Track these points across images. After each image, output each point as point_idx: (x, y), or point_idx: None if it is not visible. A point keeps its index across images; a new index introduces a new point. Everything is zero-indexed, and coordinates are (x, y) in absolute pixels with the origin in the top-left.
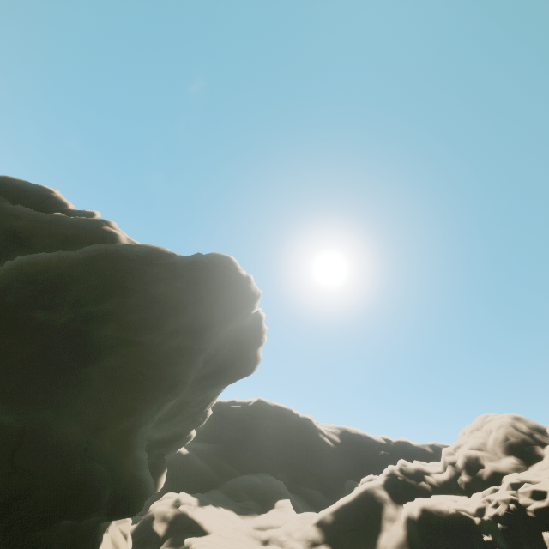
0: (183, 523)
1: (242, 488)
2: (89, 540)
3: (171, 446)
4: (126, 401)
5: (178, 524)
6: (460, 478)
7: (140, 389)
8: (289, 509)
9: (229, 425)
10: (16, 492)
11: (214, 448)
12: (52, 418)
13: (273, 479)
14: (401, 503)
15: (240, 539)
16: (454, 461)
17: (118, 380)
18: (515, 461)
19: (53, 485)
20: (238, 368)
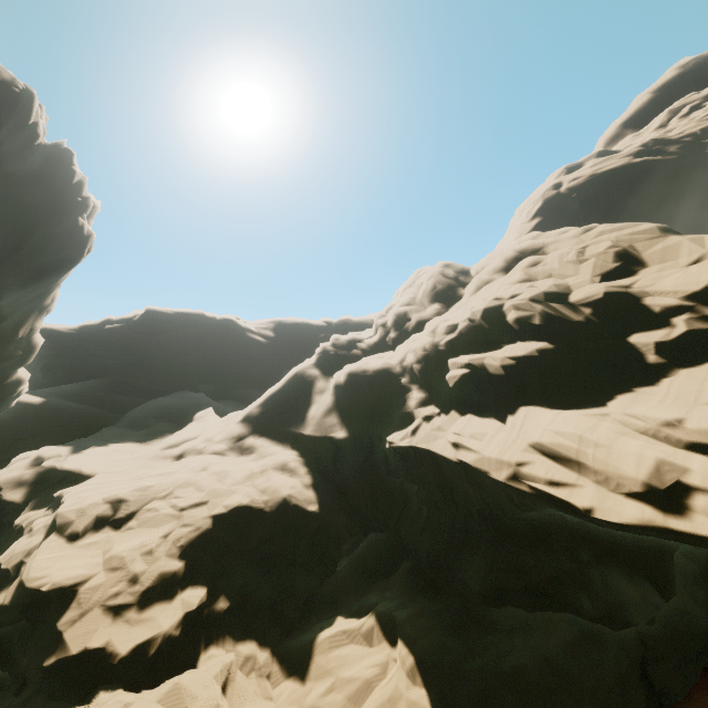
0: (54, 478)
1: (147, 415)
2: None
3: None
4: None
5: (47, 481)
6: (389, 336)
7: None
8: (211, 417)
9: (112, 351)
10: None
11: (95, 384)
12: None
13: (191, 394)
14: (332, 375)
15: (142, 466)
16: (385, 323)
17: None
18: (439, 307)
19: None
20: (36, 255)
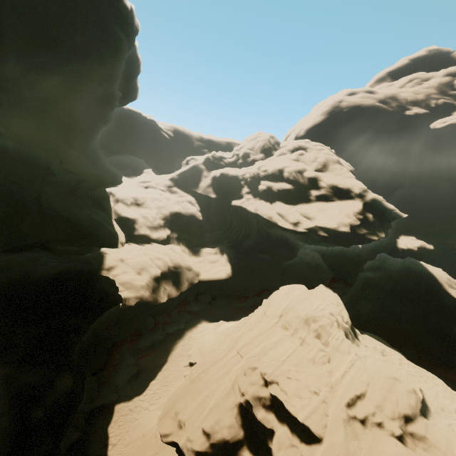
0: None
1: (119, 164)
2: (106, 193)
3: None
4: (89, 132)
5: None
6: (239, 161)
7: (94, 125)
8: (152, 173)
9: None
10: (79, 181)
11: None
12: (62, 146)
13: (136, 158)
14: (211, 171)
15: (135, 187)
16: (238, 154)
17: (80, 120)
18: (263, 156)
19: (91, 177)
20: (128, 97)
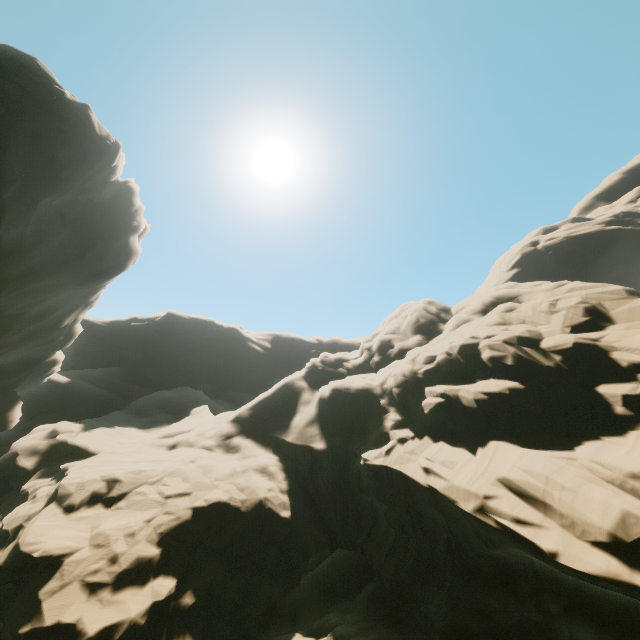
0: (63, 451)
1: (151, 405)
2: None
3: (23, 376)
4: None
5: (57, 453)
6: (372, 359)
7: None
8: (206, 413)
9: (132, 345)
10: None
11: (113, 371)
12: None
13: (191, 390)
14: (318, 389)
15: (139, 450)
16: (370, 347)
17: None
18: (420, 338)
19: None
20: (94, 262)
